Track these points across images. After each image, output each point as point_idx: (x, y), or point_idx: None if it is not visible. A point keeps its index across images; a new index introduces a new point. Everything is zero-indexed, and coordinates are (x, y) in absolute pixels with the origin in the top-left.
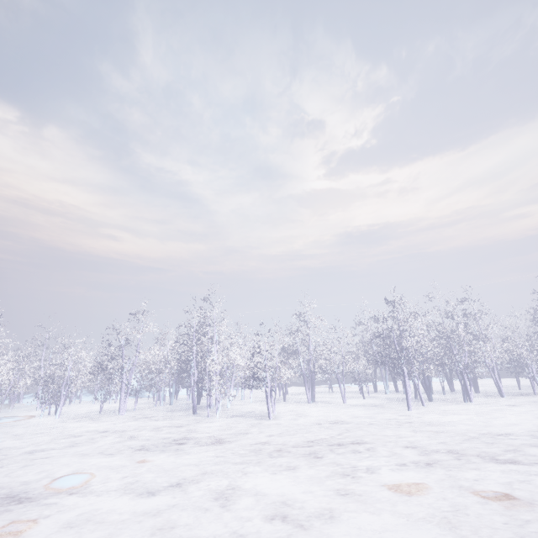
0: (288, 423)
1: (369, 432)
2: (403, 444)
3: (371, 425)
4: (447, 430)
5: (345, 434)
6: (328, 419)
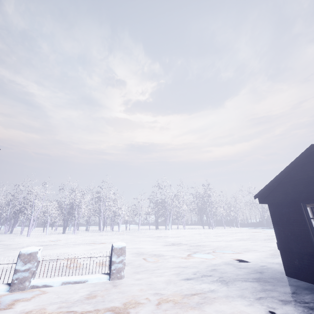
0: None
1: None
2: None
3: None
4: None
5: None
6: None
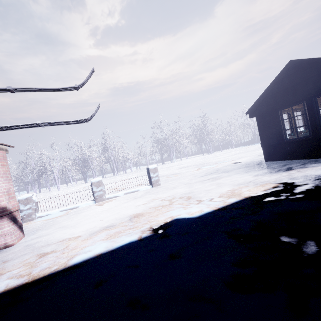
0: None
1: None
2: None
3: None
4: None
5: None
6: None
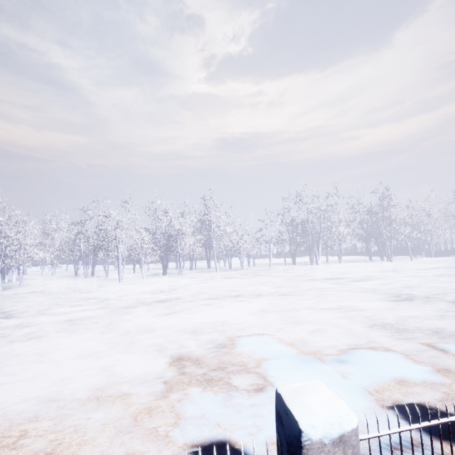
0: (1, 293)
1: (23, 299)
2: (5, 307)
3: (45, 294)
4: (75, 297)
5: (1, 301)
6: (43, 289)
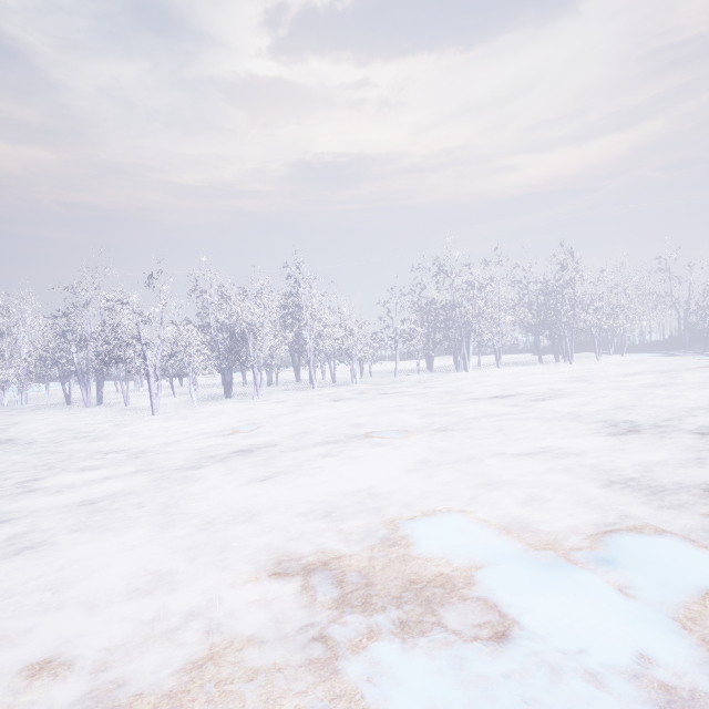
0: None
1: None
2: None
3: (21, 446)
4: (80, 449)
5: None
6: (13, 436)
